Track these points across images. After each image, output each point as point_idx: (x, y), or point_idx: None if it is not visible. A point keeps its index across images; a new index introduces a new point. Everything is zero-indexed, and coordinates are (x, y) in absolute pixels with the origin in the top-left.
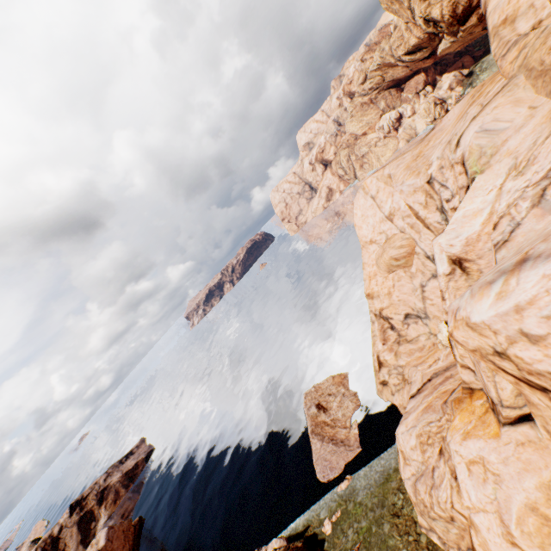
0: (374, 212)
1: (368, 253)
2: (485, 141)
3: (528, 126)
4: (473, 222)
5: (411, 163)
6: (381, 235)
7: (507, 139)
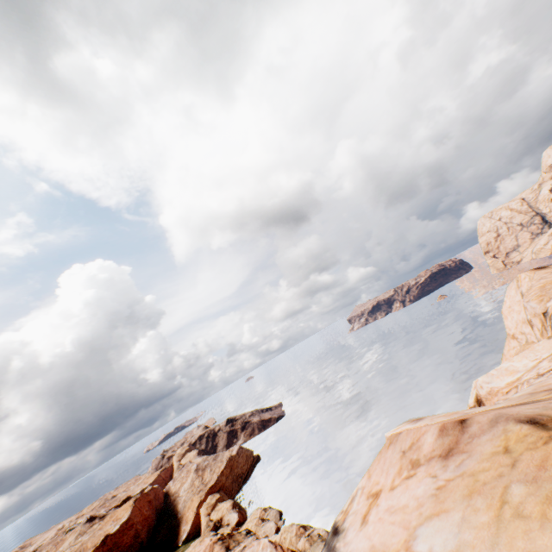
0: (519, 309)
1: (507, 346)
2: None
3: None
4: (505, 378)
5: (549, 283)
6: (522, 335)
7: None
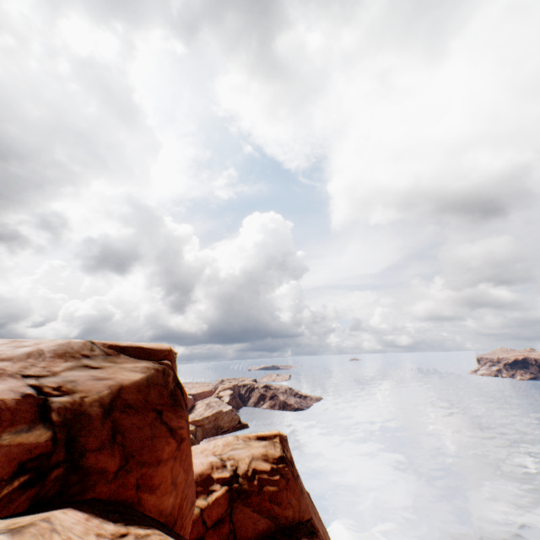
0: None
1: None
2: None
3: None
4: None
5: None
6: None
7: None
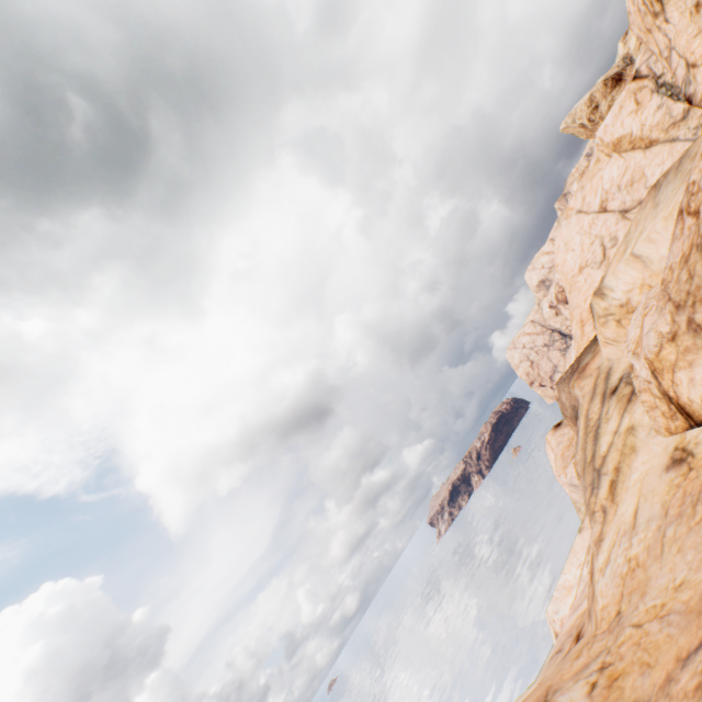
0: None
1: None
2: (576, 496)
3: None
4: (566, 600)
5: (565, 450)
6: None
7: None
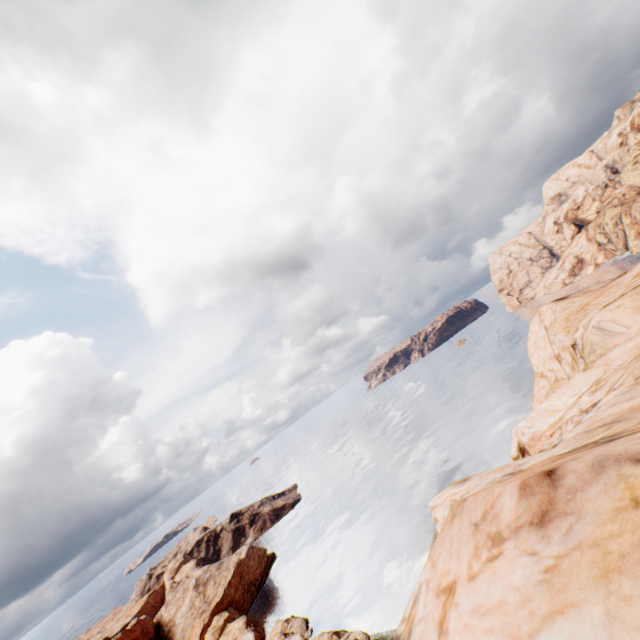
0: (545, 344)
1: (537, 386)
2: (597, 339)
3: (631, 342)
4: (546, 420)
5: (573, 314)
6: (551, 373)
7: (616, 346)
